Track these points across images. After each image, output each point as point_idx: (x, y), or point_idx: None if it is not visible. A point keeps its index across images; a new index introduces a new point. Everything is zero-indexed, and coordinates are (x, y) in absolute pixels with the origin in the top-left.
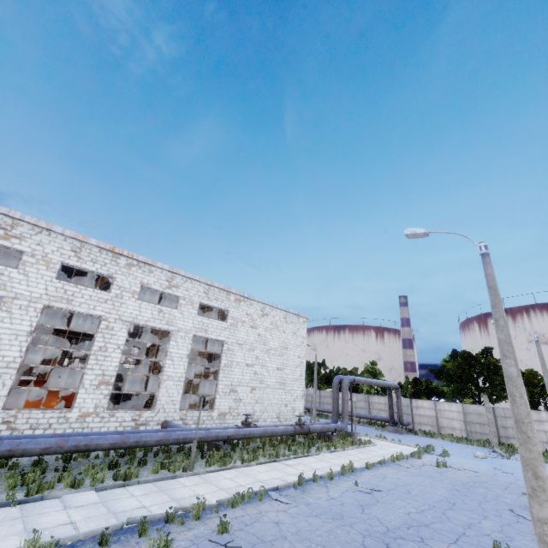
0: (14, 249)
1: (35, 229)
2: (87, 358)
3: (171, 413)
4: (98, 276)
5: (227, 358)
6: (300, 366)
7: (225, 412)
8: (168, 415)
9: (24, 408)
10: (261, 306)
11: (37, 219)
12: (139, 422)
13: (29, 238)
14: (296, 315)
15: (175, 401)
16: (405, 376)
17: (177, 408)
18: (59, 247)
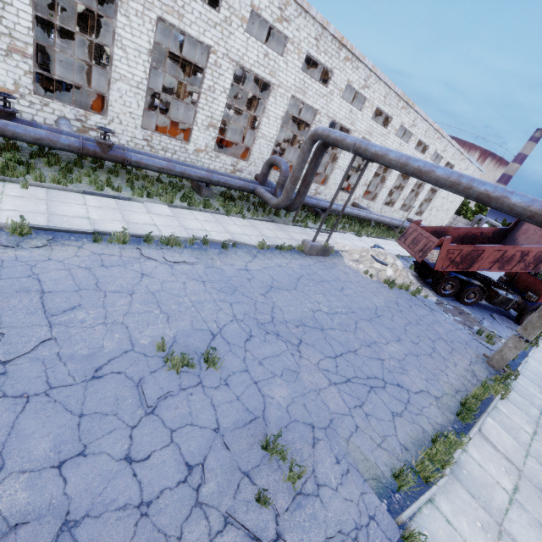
0: (410, 132)
1: (421, 120)
2: (403, 187)
3: (411, 215)
4: (386, 117)
5: (438, 193)
6: (460, 202)
7: (424, 218)
8: (410, 216)
9: (367, 198)
10: (469, 163)
11: (425, 114)
12: (403, 216)
13: (417, 125)
14: (479, 170)
15: (414, 210)
16: (504, 219)
17: (413, 213)
18: (422, 129)
